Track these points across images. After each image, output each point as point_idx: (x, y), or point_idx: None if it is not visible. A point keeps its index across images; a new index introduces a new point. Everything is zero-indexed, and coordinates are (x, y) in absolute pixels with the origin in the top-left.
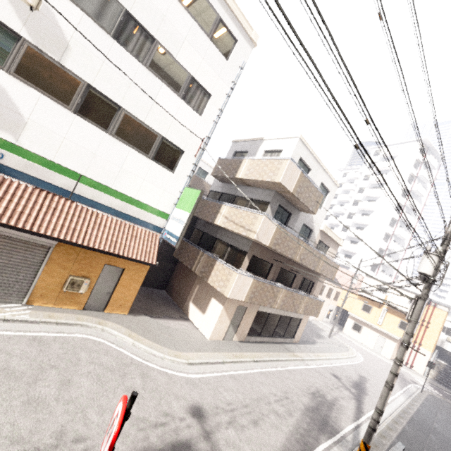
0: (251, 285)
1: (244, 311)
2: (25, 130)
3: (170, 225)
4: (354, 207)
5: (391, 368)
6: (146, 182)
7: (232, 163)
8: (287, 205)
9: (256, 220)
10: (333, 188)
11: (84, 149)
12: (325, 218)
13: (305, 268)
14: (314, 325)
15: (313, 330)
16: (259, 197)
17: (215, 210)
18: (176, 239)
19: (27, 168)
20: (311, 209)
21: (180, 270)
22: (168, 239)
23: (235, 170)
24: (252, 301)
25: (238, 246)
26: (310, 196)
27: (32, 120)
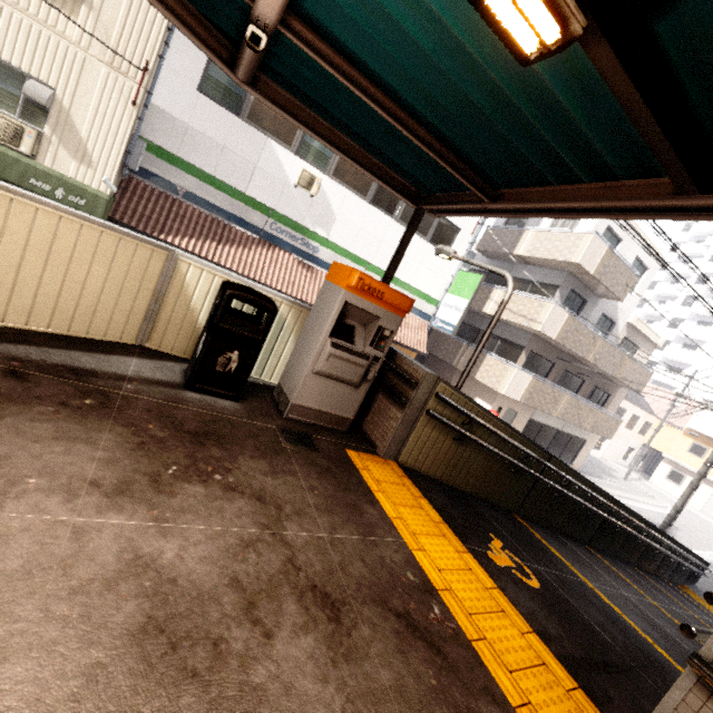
0: (529, 383)
1: (514, 417)
2: (334, 225)
3: (442, 313)
4: (699, 286)
5: (698, 470)
6: (421, 267)
7: (509, 235)
8: (582, 289)
9: (542, 309)
10: (655, 264)
11: (373, 237)
12: (639, 304)
13: (598, 374)
14: (601, 463)
15: (599, 467)
16: (544, 280)
17: (483, 295)
18: (452, 328)
19: (332, 260)
20: (617, 295)
21: (430, 367)
22: (441, 328)
23: (512, 245)
24: (528, 403)
25: (512, 340)
26: (617, 279)
27: (339, 215)
